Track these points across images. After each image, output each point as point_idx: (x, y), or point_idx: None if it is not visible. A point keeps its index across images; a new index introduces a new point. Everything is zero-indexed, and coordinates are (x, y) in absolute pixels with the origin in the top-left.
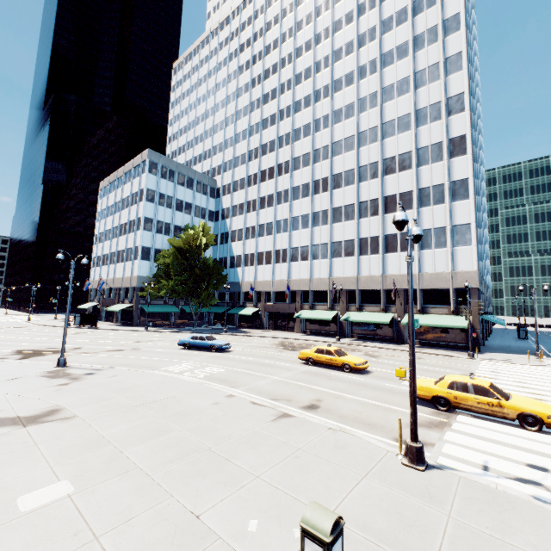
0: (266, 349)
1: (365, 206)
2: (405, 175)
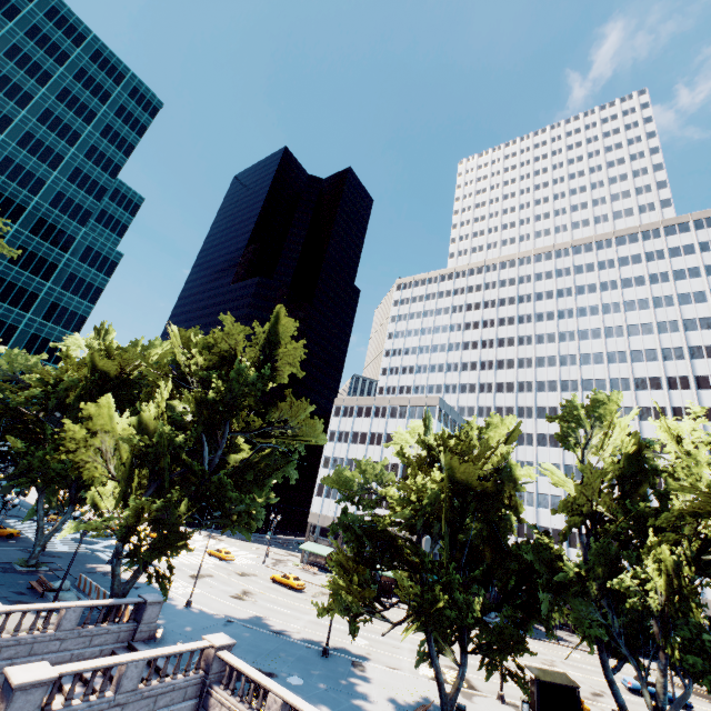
0: (706, 705)
1: None
2: None
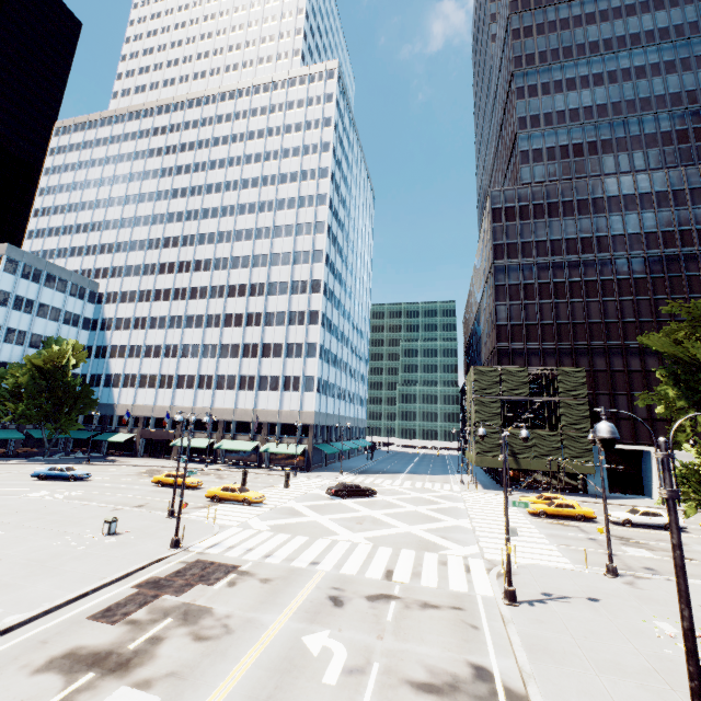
0: (128, 477)
1: (248, 348)
2: (280, 329)
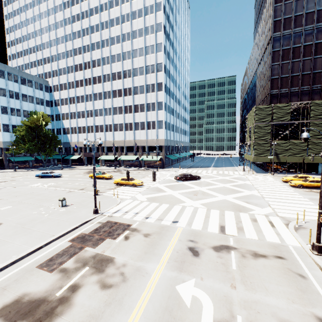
0: (79, 175)
1: (127, 108)
2: (142, 96)
